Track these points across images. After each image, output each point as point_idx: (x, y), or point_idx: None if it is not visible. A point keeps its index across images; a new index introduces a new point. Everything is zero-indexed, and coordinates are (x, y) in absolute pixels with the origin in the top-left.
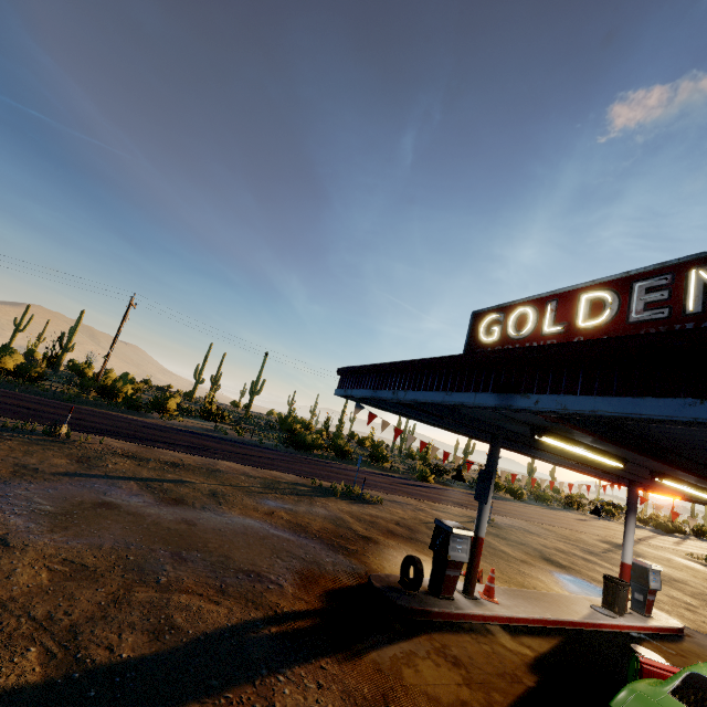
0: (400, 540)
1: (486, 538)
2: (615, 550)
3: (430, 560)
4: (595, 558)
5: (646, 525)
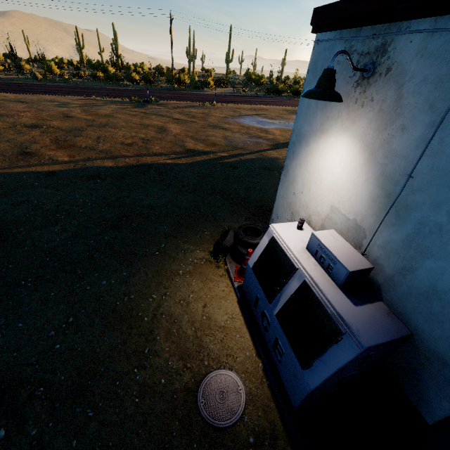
0: None
1: None
2: None
3: None
4: None
5: None
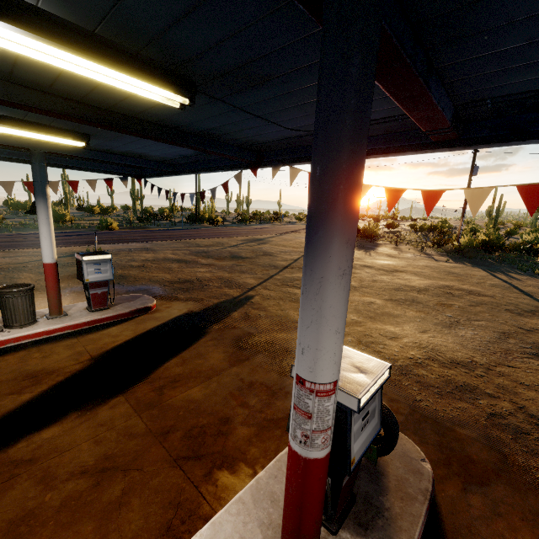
0: None
1: (20, 273)
2: (241, 244)
3: None
4: (196, 256)
5: None
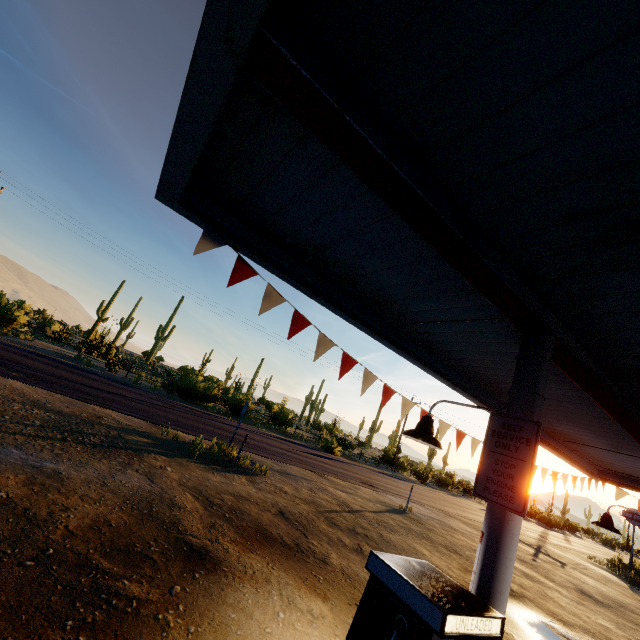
0: (275, 554)
1: (410, 541)
2: (539, 555)
3: (328, 614)
4: (533, 571)
5: (531, 517)
